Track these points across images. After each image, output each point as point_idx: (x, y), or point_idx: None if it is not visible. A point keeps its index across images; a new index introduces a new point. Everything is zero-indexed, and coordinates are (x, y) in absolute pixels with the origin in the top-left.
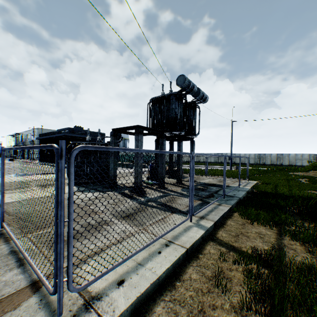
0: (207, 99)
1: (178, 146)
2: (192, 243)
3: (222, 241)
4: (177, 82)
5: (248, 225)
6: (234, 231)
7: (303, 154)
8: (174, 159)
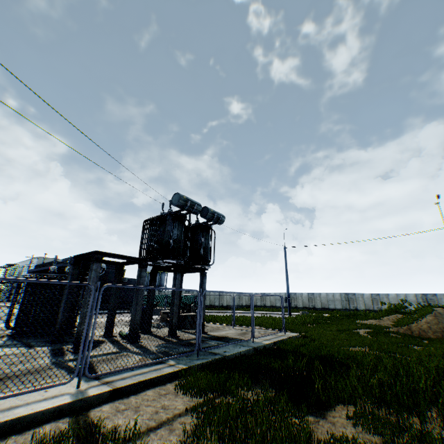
0: (222, 219)
1: (174, 279)
2: (17, 416)
3: (85, 417)
4: (172, 201)
5: (171, 394)
6: (133, 402)
7: (407, 294)
8: (225, 302)
